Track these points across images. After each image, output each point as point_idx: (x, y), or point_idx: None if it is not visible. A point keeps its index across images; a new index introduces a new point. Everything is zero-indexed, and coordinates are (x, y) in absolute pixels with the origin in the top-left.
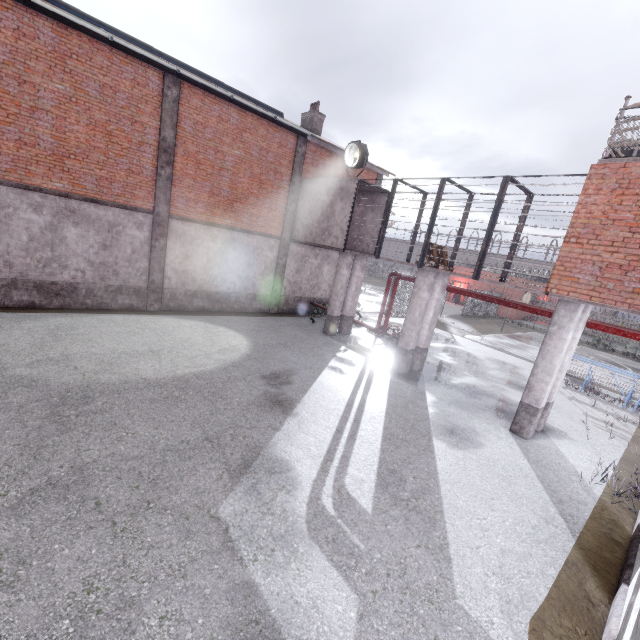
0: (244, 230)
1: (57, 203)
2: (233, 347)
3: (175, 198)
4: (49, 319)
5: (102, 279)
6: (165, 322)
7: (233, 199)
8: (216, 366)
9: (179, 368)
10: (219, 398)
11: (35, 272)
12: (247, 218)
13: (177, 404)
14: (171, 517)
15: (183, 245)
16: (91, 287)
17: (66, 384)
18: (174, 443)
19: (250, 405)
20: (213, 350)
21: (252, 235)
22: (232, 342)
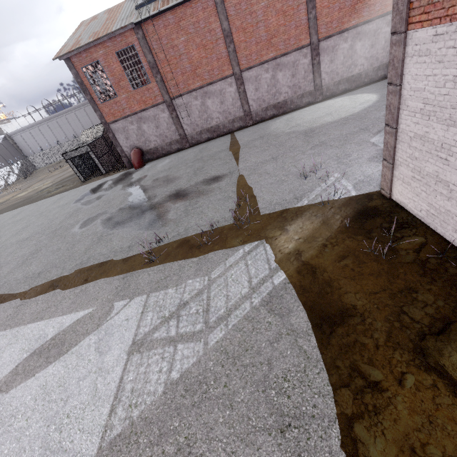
0: (365, 22)
1: (272, 64)
2: (367, 100)
3: (319, 28)
4: (282, 118)
5: (295, 93)
6: (327, 103)
7: (354, 3)
8: (359, 110)
9: (342, 115)
10: (364, 119)
11: (272, 101)
12: (366, 11)
13: (345, 125)
14: (353, 144)
15: (328, 55)
16: (291, 99)
17: (303, 130)
18: (348, 133)
19: (380, 117)
20: (356, 105)
21: (371, 22)
22: (366, 99)
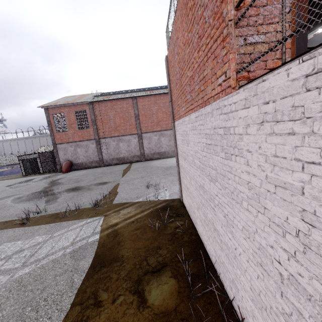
0: None
1: (159, 133)
2: None
3: None
4: (161, 160)
5: (170, 149)
6: None
7: None
8: None
9: None
10: None
11: (157, 150)
12: None
13: None
14: None
15: None
16: (168, 151)
17: (167, 166)
18: None
19: None
20: None
21: None
22: None
